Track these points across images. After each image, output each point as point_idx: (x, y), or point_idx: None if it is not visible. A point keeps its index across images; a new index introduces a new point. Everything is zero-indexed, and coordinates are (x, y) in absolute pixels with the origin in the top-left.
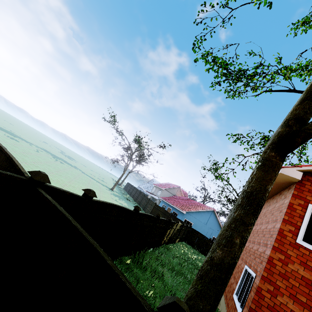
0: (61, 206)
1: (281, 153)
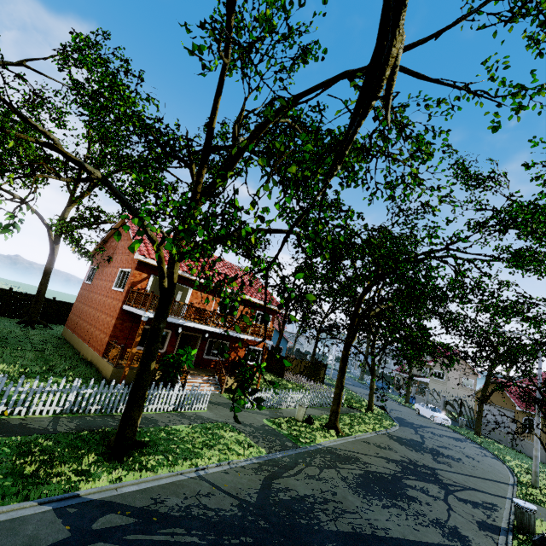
0: (0, 292)
1: (50, 254)
